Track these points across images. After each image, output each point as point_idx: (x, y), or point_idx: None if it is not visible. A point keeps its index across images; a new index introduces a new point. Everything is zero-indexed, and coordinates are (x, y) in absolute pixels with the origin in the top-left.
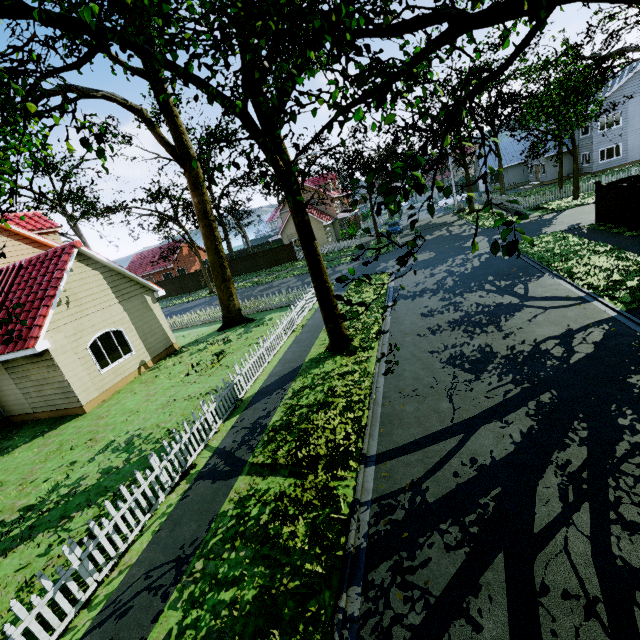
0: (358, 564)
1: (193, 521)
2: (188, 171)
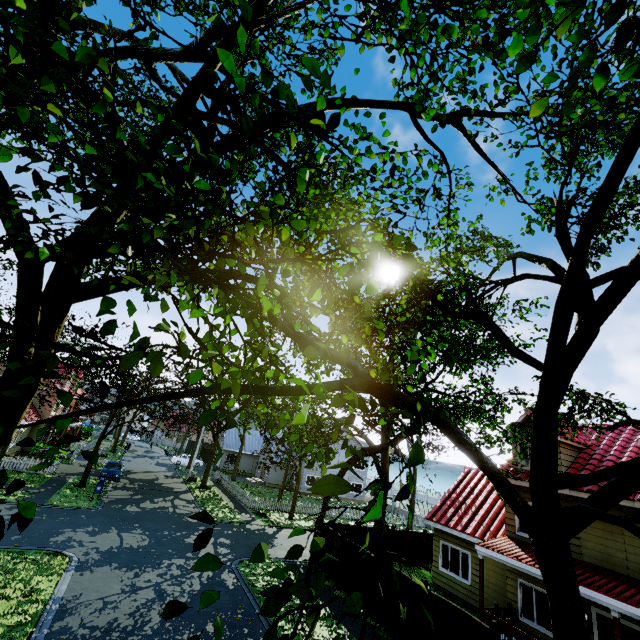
0: None
1: None
2: None
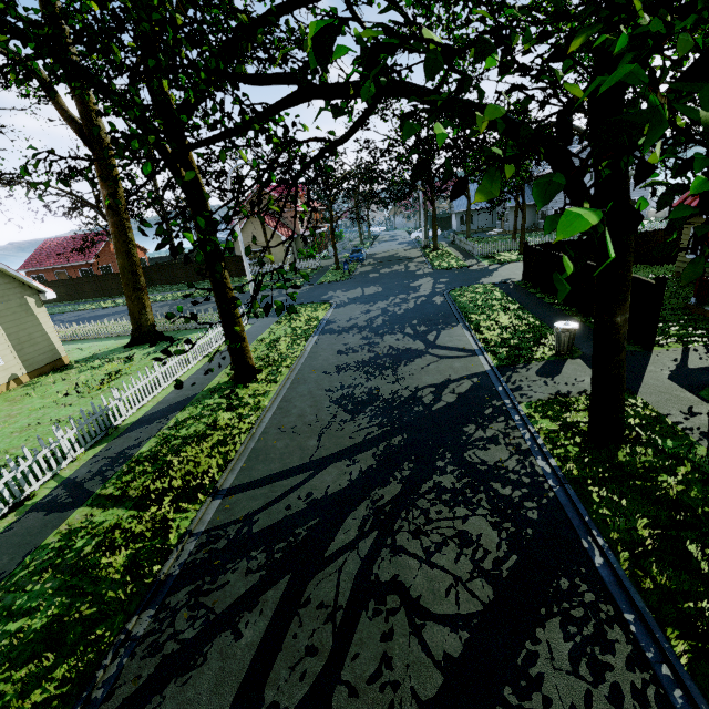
0: (162, 590)
1: (7, 554)
2: (97, 156)
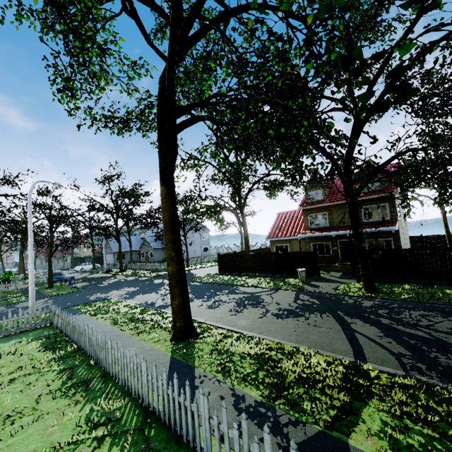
0: None
1: None
2: None
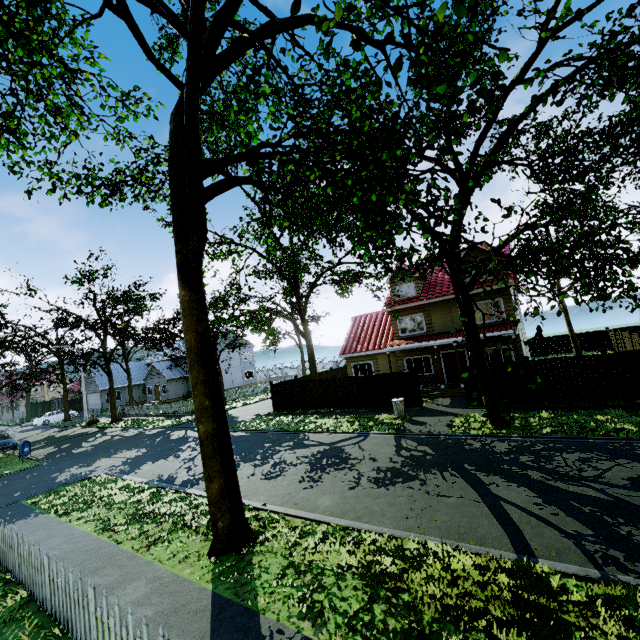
0: None
1: None
2: None
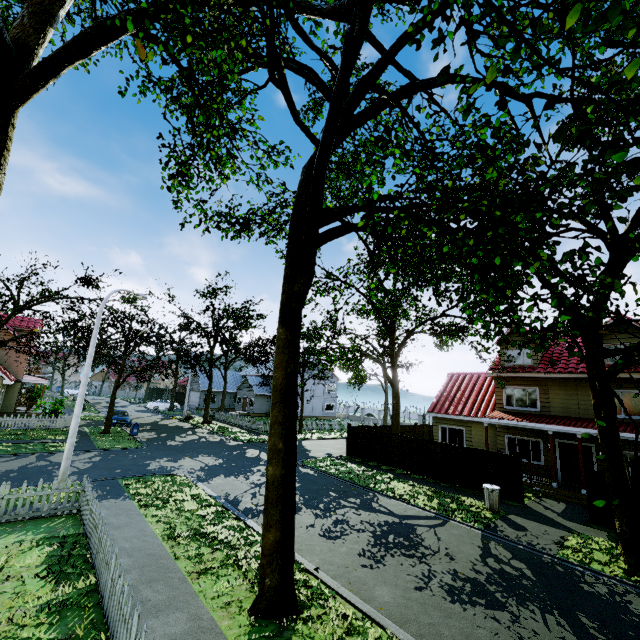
0: None
1: None
2: None
